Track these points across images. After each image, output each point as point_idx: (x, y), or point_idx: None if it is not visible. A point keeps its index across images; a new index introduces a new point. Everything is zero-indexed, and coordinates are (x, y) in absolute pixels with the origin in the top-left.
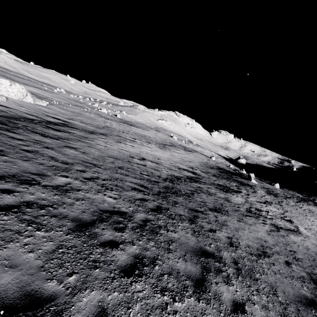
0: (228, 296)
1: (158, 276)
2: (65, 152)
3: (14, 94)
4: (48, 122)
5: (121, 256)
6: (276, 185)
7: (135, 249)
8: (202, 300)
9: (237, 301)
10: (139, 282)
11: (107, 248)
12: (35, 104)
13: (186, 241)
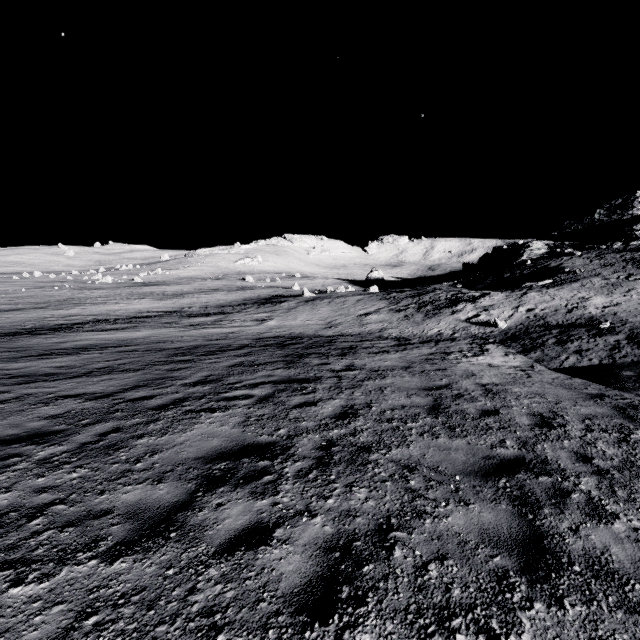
0: None
1: None
2: None
3: None
4: None
5: None
6: (371, 289)
7: None
8: None
9: None
10: None
11: None
12: None
13: None
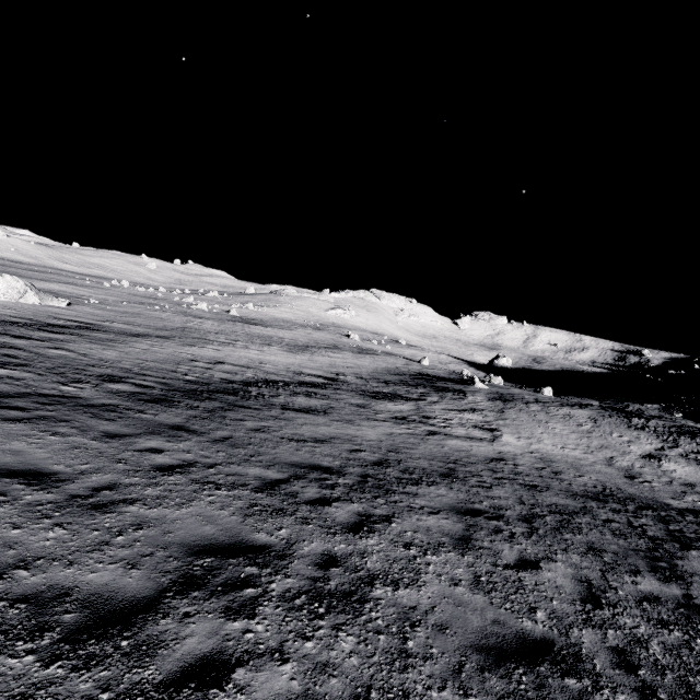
0: (151, 445)
1: (55, 426)
2: (44, 352)
3: (2, 292)
4: (49, 325)
5: (17, 414)
6: (545, 390)
7: (48, 414)
8: (98, 441)
9: (159, 449)
10: (18, 424)
11: (3, 409)
12: (42, 306)
13: (161, 420)
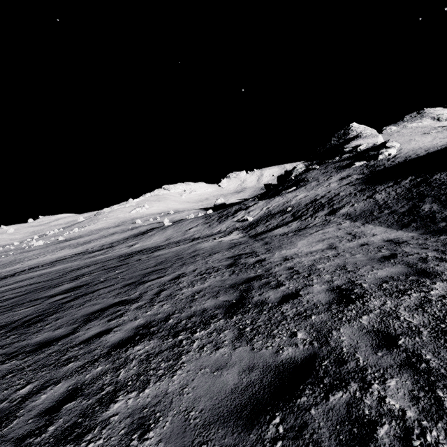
0: None
1: None
2: None
3: None
4: None
5: None
6: (208, 212)
7: None
8: None
9: None
10: None
11: None
12: None
13: None
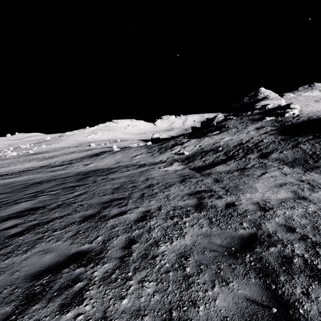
0: None
1: None
2: None
3: None
4: None
5: None
6: (148, 143)
7: None
8: None
9: None
10: None
11: None
12: None
13: None
